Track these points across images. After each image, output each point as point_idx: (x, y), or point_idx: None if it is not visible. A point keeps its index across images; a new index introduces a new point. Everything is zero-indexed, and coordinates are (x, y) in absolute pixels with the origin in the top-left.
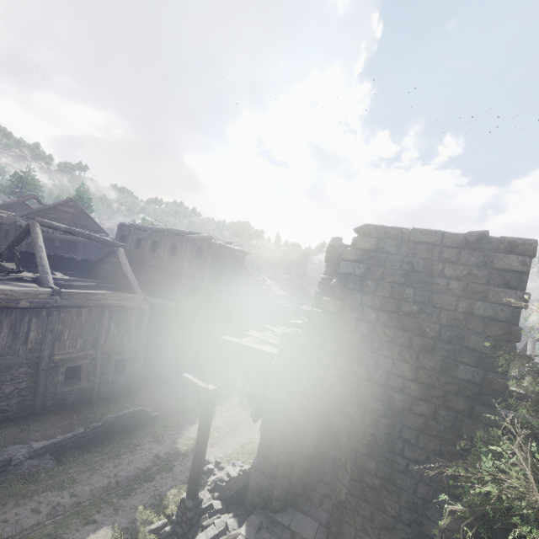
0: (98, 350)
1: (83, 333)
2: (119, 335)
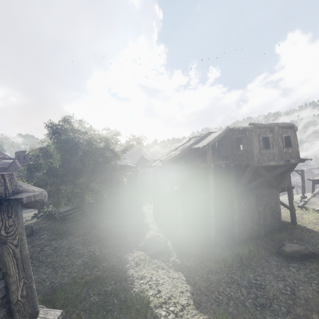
0: None
1: None
2: None
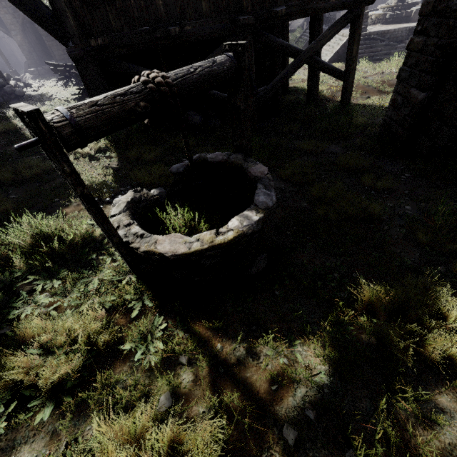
0: None
1: None
2: None
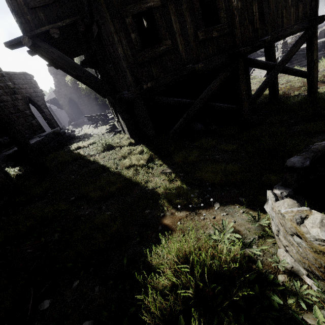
0: None
1: None
2: None
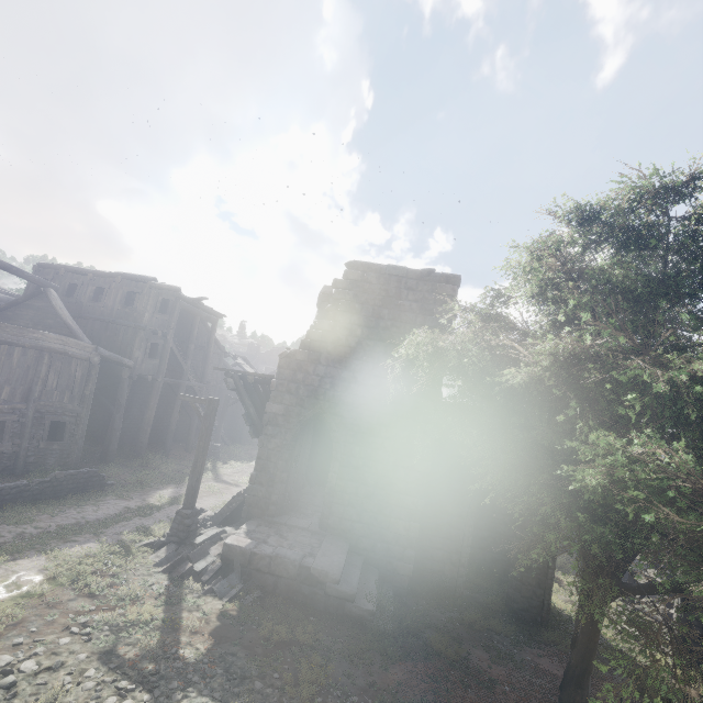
0: (31, 405)
1: (12, 380)
2: (58, 390)
